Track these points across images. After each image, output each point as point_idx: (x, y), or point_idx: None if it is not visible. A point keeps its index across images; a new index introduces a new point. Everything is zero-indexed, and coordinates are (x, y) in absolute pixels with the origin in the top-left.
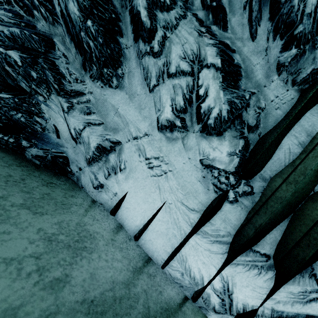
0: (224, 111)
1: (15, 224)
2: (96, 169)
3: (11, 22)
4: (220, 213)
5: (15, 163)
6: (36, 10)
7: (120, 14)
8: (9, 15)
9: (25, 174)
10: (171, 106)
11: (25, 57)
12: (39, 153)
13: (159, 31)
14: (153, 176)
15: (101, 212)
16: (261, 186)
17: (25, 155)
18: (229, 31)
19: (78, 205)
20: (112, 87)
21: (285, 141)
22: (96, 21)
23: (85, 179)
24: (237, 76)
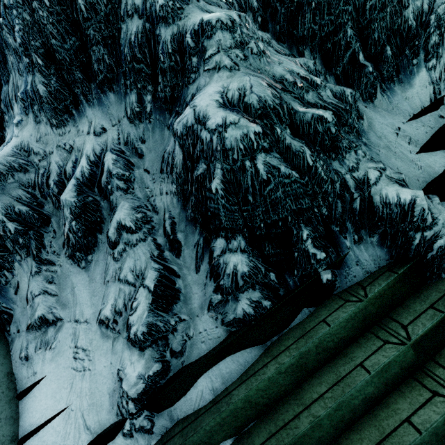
0: (139, 332)
1: None
2: (32, 338)
3: (27, 200)
4: None
5: None
6: (49, 197)
7: (105, 219)
8: (29, 196)
9: None
10: (112, 305)
11: (19, 229)
12: None
13: (121, 244)
14: (74, 368)
15: (7, 391)
16: (165, 425)
17: None
18: (181, 258)
19: None
20: (80, 266)
21: (201, 381)
22: (81, 222)
23: (18, 343)
24: (174, 299)
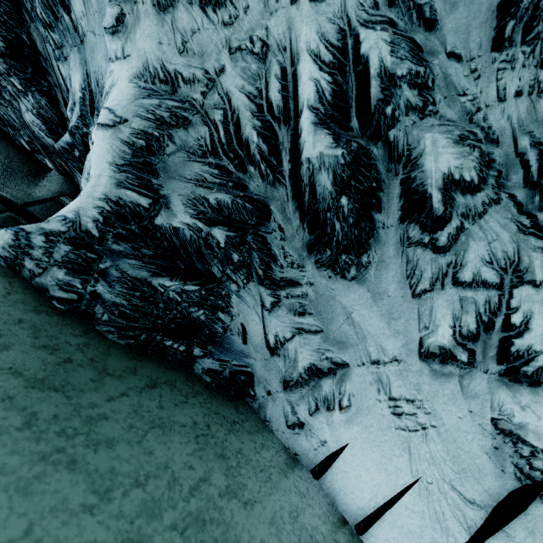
0: None
1: (238, 540)
2: (296, 398)
3: (216, 181)
4: (524, 518)
5: (189, 391)
6: (253, 166)
7: (383, 181)
8: (215, 172)
9: (205, 412)
10: (452, 327)
11: (232, 236)
12: (213, 365)
13: (454, 220)
14: (400, 428)
15: (301, 474)
16: None
17: (193, 368)
18: None
19: (275, 467)
20: (345, 278)
21: None
22: (351, 195)
23: (274, 409)
24: None
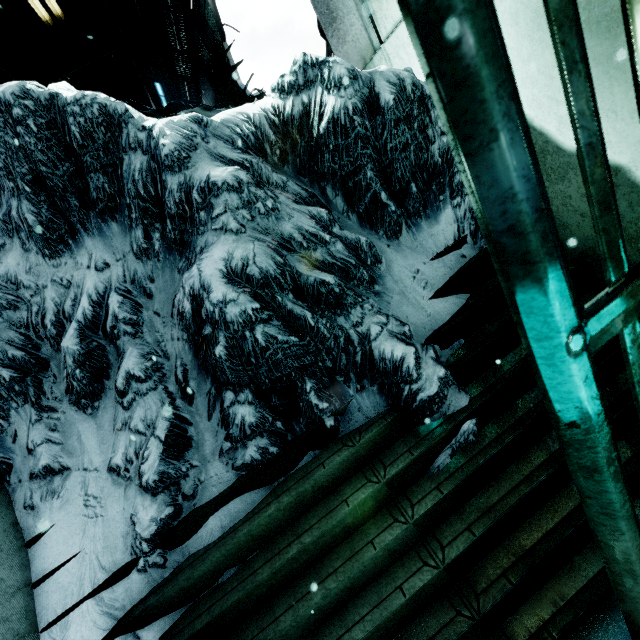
0: (151, 480)
1: None
2: (36, 487)
3: (21, 343)
4: (126, 580)
5: None
6: (47, 339)
7: (113, 364)
8: (22, 338)
9: None
10: (123, 454)
11: (15, 376)
12: None
13: (130, 394)
14: (85, 515)
15: (15, 540)
16: (177, 560)
17: None
18: (194, 405)
19: None
20: (86, 413)
21: (211, 520)
22: (86, 369)
23: (21, 493)
24: (186, 447)
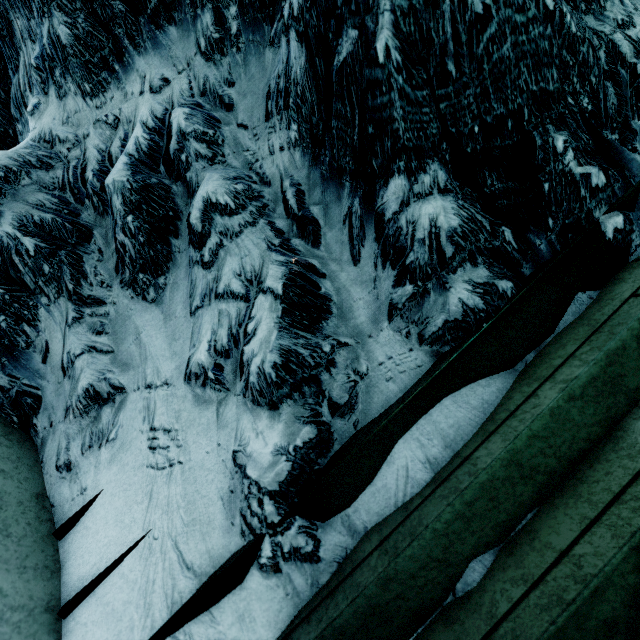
0: (268, 364)
1: None
2: (75, 431)
3: (53, 208)
4: (238, 594)
5: None
6: (88, 199)
7: (182, 212)
8: (55, 201)
9: None
10: (209, 342)
11: (42, 247)
12: (2, 381)
13: (213, 236)
14: (151, 466)
15: (36, 522)
16: (341, 544)
17: None
18: (322, 247)
19: None
20: (146, 300)
21: (400, 449)
22: (142, 217)
23: (52, 445)
24: (321, 313)
